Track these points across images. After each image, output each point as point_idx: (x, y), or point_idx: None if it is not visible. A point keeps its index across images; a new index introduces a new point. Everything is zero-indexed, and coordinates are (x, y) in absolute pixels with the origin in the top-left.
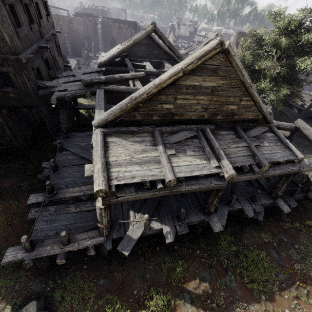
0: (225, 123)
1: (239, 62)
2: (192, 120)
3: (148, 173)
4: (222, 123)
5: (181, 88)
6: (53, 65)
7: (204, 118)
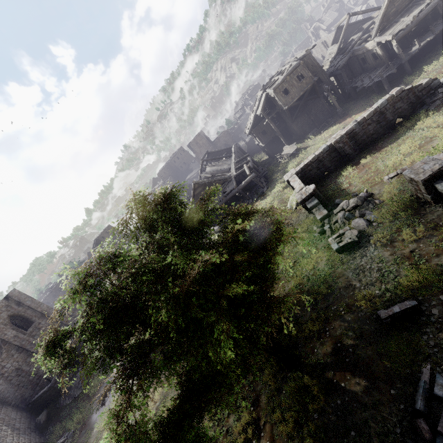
0: None
1: None
2: (407, 5)
3: (403, 24)
4: None
5: (393, 1)
6: None
7: None
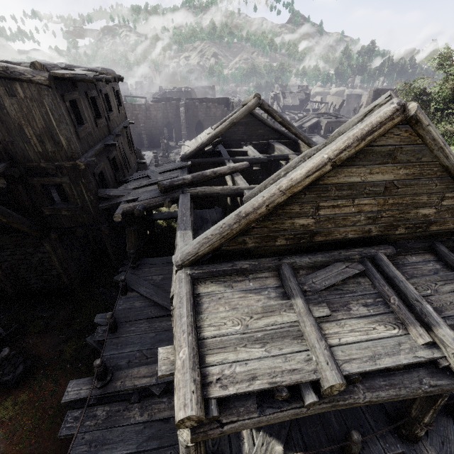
0: (412, 240)
1: (438, 135)
2: (349, 239)
3: (283, 366)
4: (406, 240)
5: (327, 190)
6: (122, 164)
7: (371, 235)
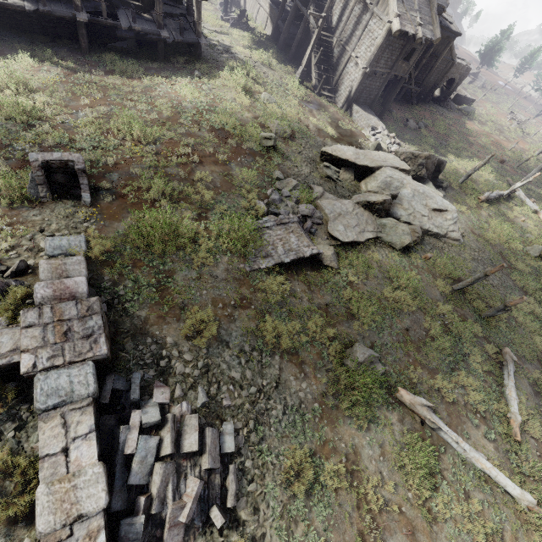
0: None
1: None
2: None
3: None
4: None
5: None
6: None
7: None
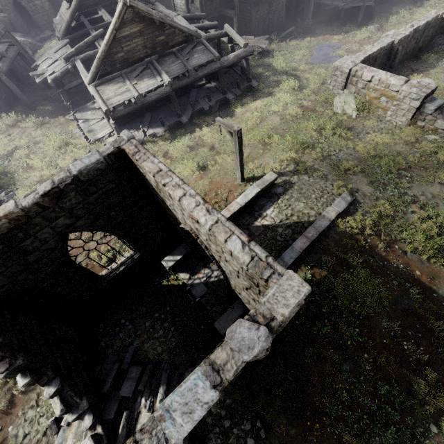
0: None
1: None
2: None
3: None
4: None
5: None
6: None
7: None
